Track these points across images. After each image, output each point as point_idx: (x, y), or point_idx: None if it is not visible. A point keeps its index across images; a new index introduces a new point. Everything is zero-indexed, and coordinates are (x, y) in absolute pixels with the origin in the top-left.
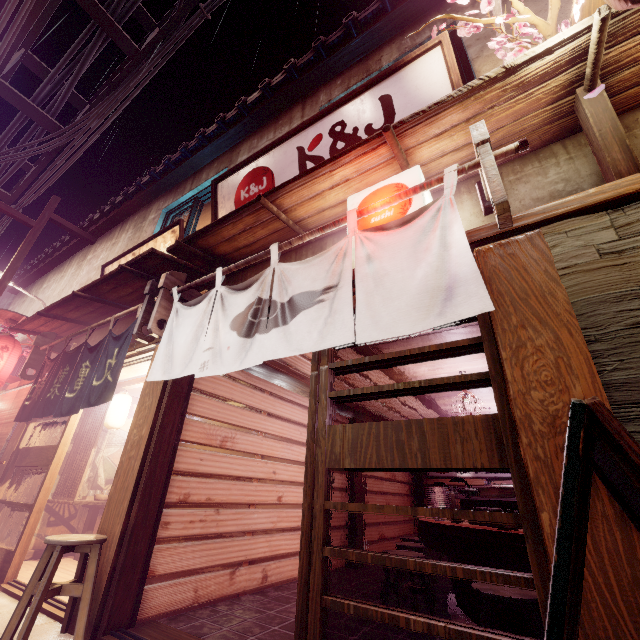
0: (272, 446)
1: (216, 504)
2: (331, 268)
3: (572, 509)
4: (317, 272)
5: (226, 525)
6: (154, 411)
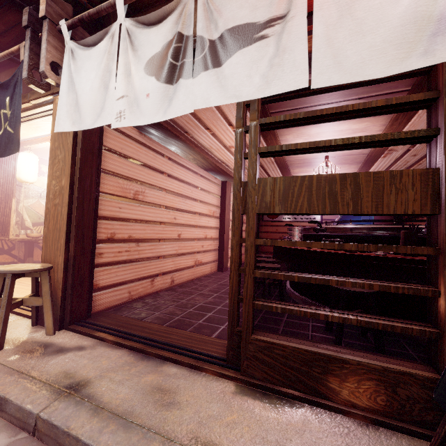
0: (172, 200)
1: (136, 240)
2: None
3: None
4: None
5: (145, 253)
6: (69, 164)
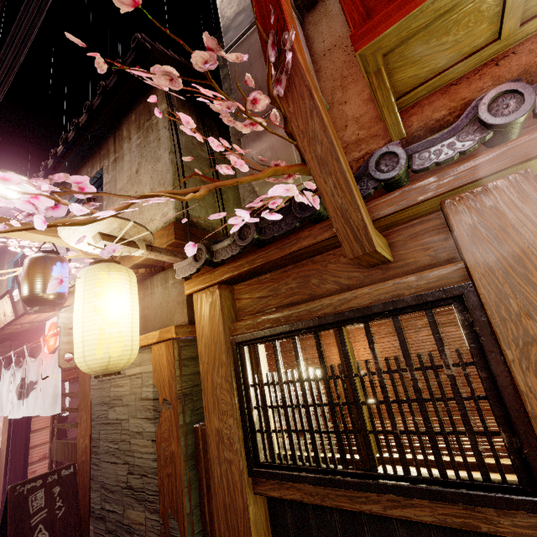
0: None
1: None
2: (37, 371)
3: (2, 516)
4: (35, 370)
5: None
6: (8, 426)
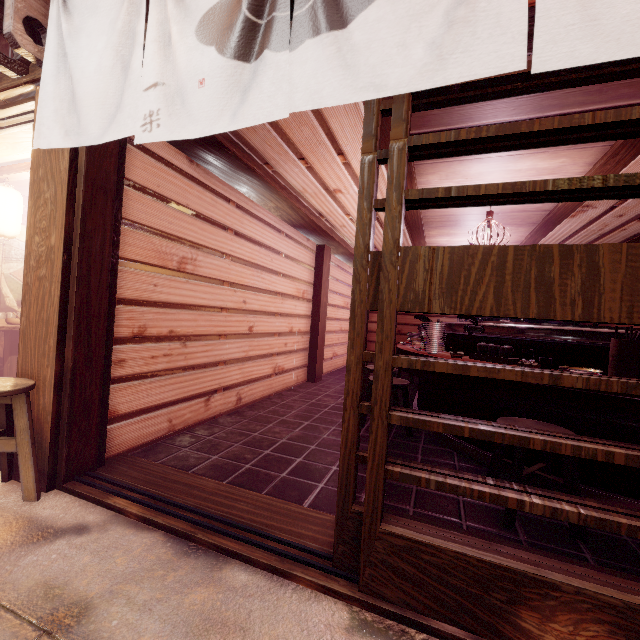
0: (241, 273)
1: (181, 337)
2: None
3: None
4: None
5: (196, 358)
6: (63, 208)
